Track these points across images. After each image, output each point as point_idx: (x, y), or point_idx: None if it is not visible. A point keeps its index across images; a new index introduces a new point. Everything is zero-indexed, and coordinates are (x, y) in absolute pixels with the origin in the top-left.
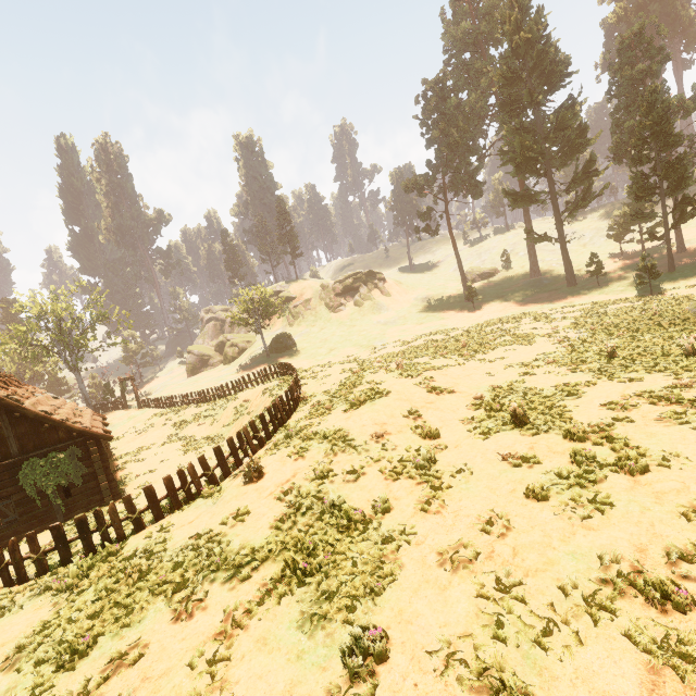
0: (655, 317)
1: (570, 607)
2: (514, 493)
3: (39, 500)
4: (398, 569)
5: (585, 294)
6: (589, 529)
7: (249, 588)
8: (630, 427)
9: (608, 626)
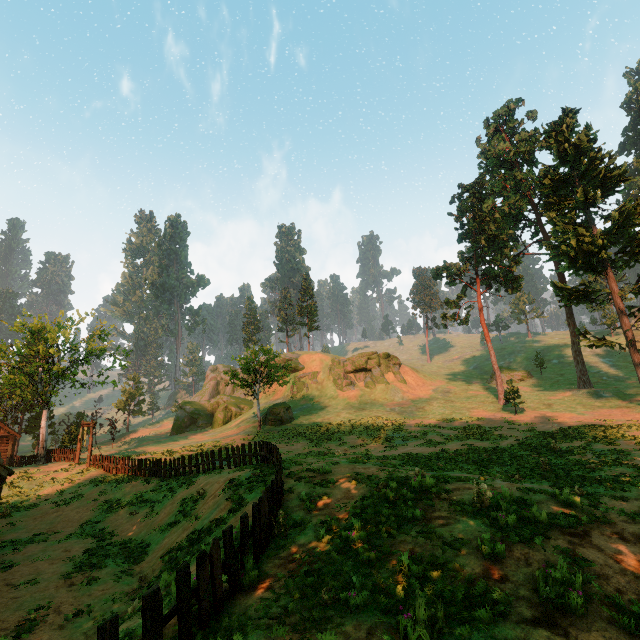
0: None
1: None
2: None
3: None
4: None
5: None
6: None
7: None
8: None
9: None
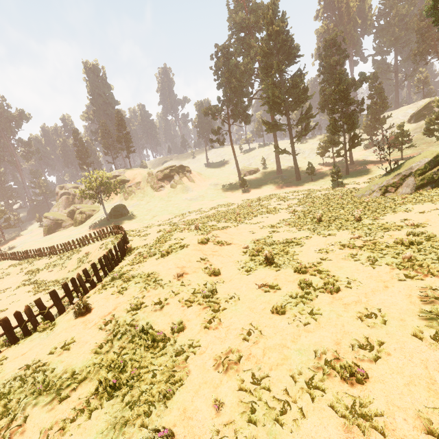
0: (340, 199)
1: (297, 390)
2: (265, 310)
3: None
4: (186, 375)
5: (305, 185)
6: (309, 331)
7: (66, 407)
8: (329, 264)
9: (320, 401)
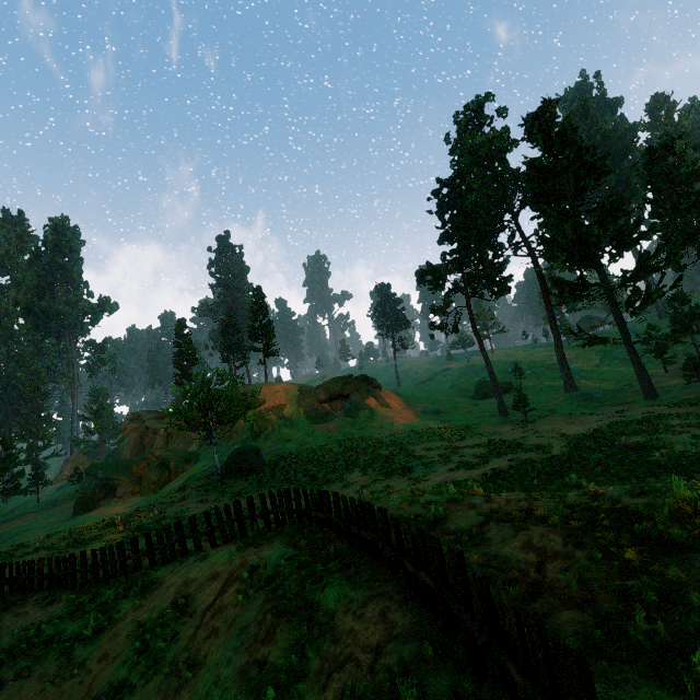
0: None
1: None
2: None
3: None
4: None
5: None
6: None
7: None
8: None
9: None
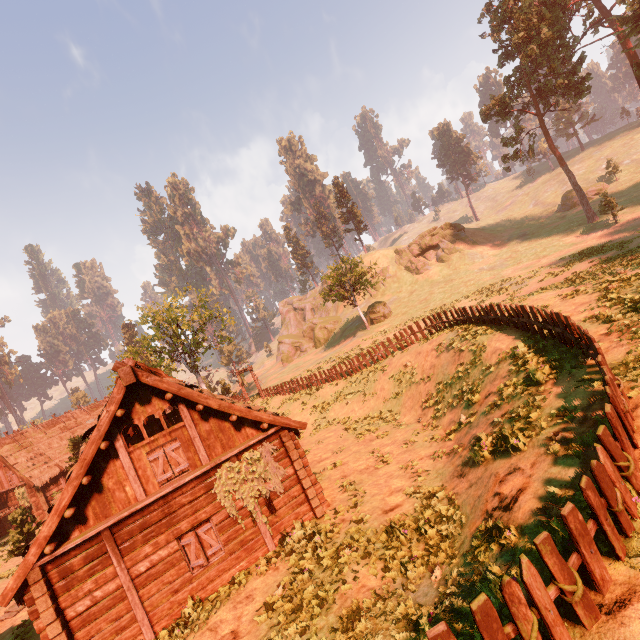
0: None
1: None
2: None
3: (242, 520)
4: None
5: None
6: None
7: None
8: None
9: None
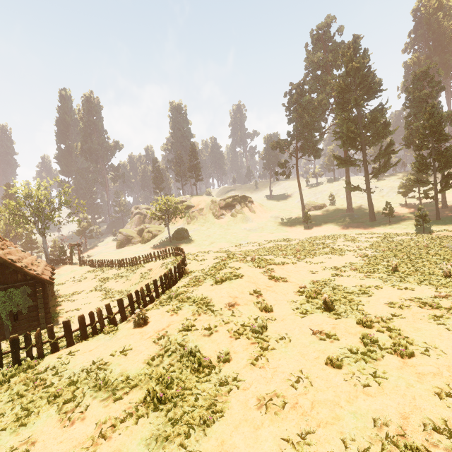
0: (425, 247)
1: None
2: (318, 359)
3: None
4: (227, 407)
5: (381, 227)
6: (368, 395)
7: (118, 407)
8: (403, 322)
9: None
